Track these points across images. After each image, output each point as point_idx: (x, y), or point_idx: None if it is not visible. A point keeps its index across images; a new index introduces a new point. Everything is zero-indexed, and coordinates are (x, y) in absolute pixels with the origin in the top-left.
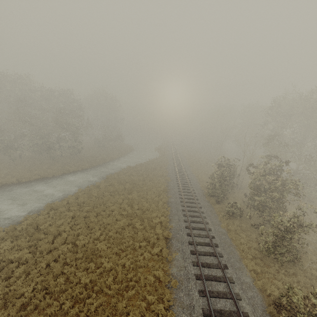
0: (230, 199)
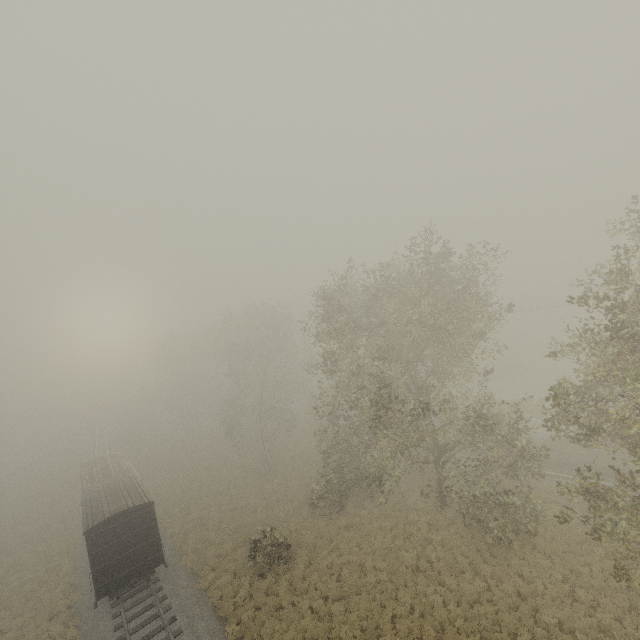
0: None
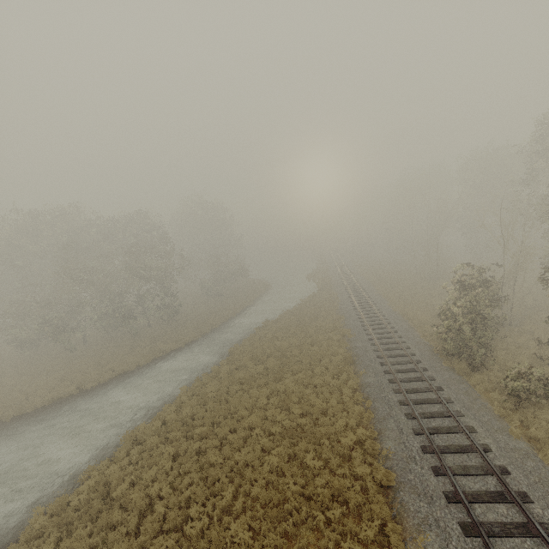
0: (499, 354)
